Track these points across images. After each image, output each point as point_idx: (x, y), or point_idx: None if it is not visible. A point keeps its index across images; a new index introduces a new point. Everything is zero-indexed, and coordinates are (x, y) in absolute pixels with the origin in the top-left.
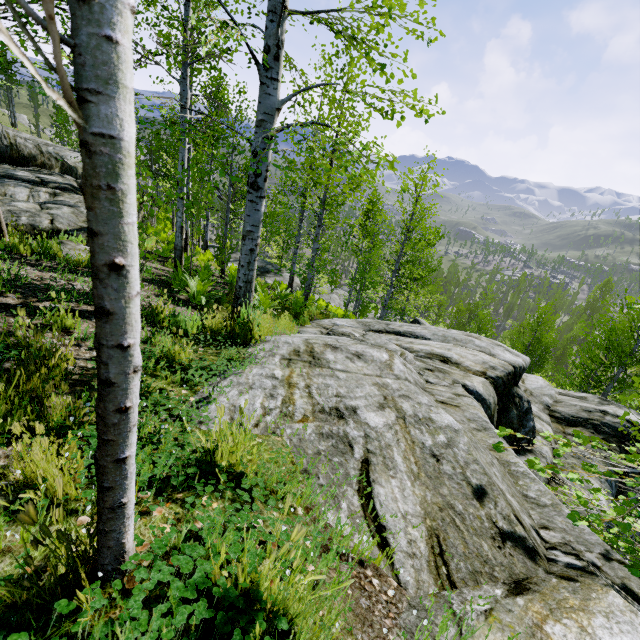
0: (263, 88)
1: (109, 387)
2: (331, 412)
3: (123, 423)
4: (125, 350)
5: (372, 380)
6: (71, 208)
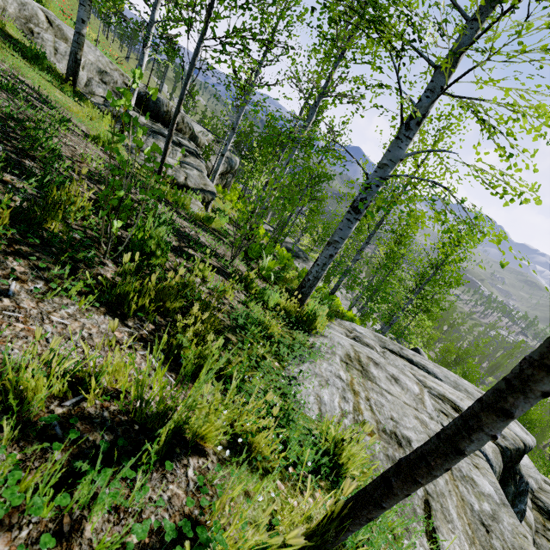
0: (397, 142)
1: (459, 455)
2: (391, 435)
3: (438, 476)
4: (492, 438)
5: (412, 412)
6: (198, 172)
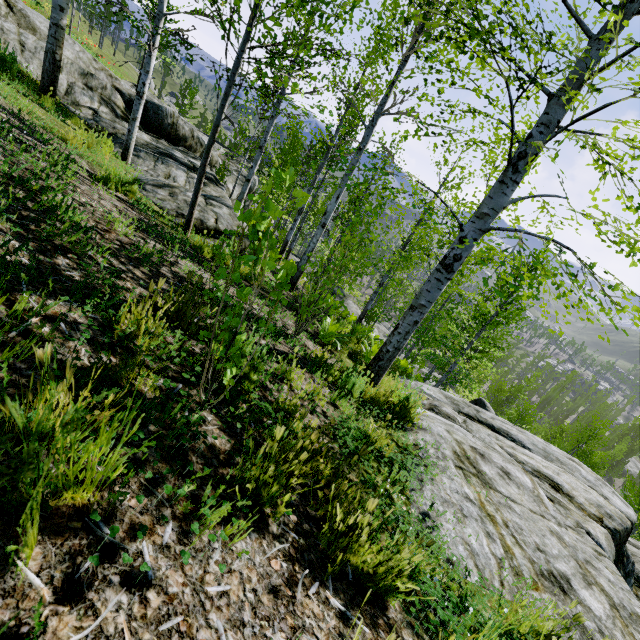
0: (502, 187)
1: None
2: (551, 579)
3: None
4: None
5: (543, 523)
6: (228, 209)
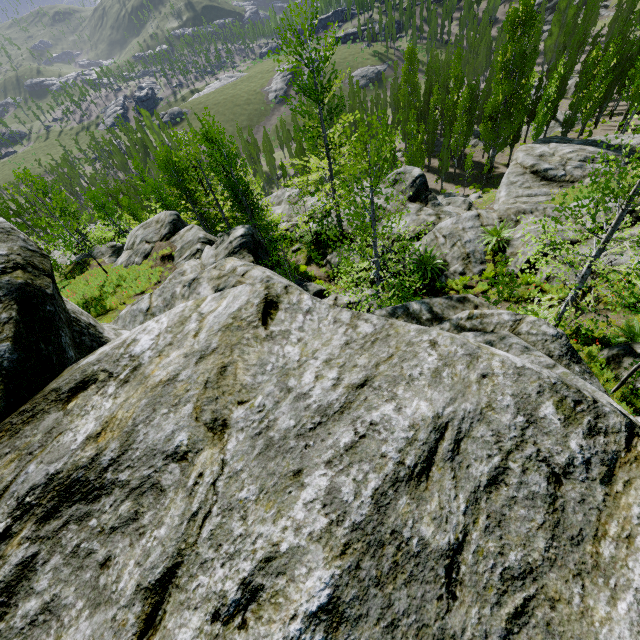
0: None
1: None
2: None
3: None
4: None
5: None
6: None
